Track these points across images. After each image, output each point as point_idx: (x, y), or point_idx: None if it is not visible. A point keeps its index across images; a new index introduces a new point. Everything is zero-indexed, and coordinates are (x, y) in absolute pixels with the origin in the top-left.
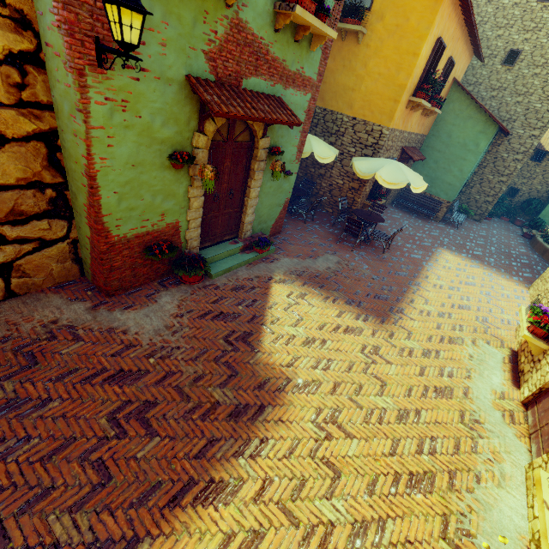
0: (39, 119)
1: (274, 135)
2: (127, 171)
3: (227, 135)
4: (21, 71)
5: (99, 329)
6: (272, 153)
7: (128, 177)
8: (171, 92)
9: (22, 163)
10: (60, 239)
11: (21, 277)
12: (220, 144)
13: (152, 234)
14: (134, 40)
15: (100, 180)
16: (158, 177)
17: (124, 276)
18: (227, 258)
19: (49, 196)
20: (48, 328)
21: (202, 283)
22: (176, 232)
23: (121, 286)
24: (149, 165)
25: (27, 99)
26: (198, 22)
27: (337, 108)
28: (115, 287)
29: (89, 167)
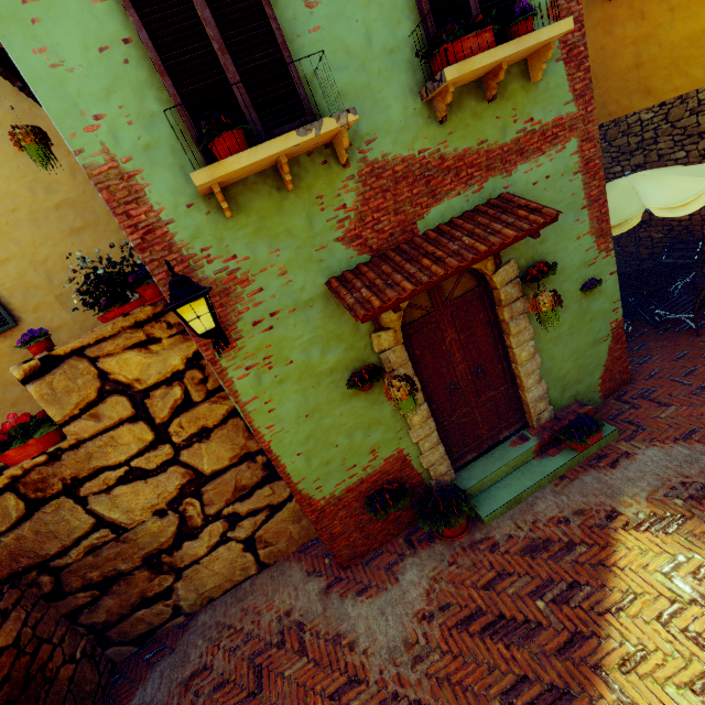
0: (228, 398)
1: (522, 249)
2: (303, 425)
3: (431, 302)
4: (200, 368)
5: (326, 635)
6: (528, 280)
7: (306, 430)
8: (316, 312)
9: (229, 443)
10: (287, 499)
11: (265, 547)
12: (423, 321)
13: (368, 480)
14: (209, 325)
15: (277, 449)
16: (344, 411)
17: (353, 540)
18: (511, 475)
19: (261, 462)
20: (281, 623)
21: (469, 536)
22: (404, 464)
23: (354, 553)
24: (327, 404)
25: (213, 387)
26: (315, 216)
27: (691, 84)
28: (347, 556)
29: (260, 442)
